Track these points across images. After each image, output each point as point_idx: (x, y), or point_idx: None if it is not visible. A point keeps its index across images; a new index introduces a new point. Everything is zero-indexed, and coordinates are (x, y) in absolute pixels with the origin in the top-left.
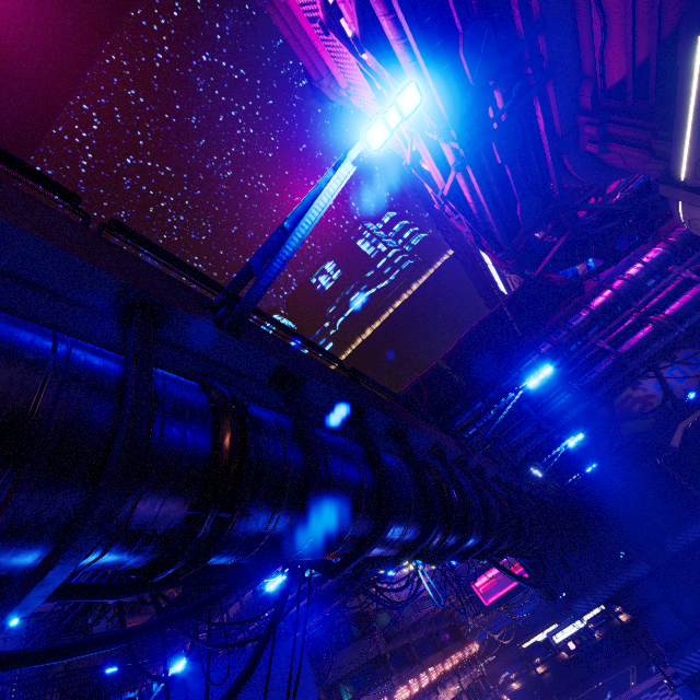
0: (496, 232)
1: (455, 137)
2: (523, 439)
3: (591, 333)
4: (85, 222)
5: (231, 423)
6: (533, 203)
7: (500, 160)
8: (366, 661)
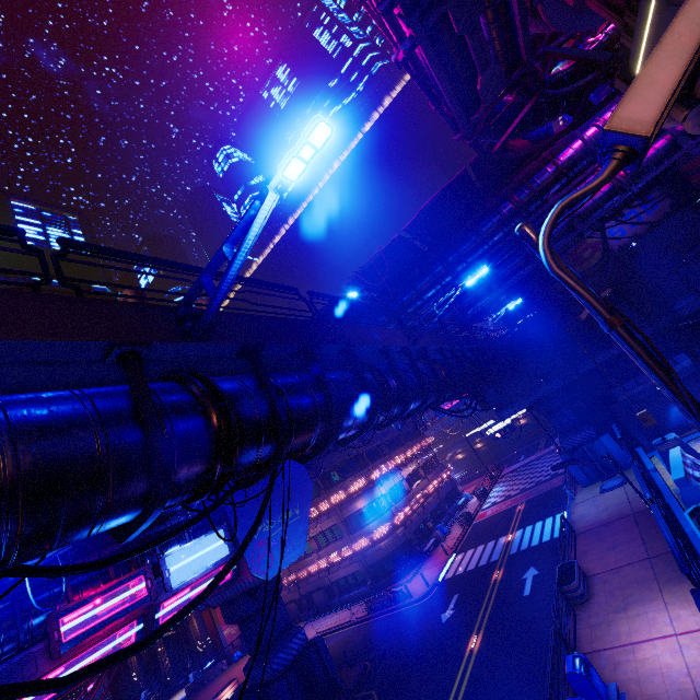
0: (453, 113)
1: (402, 13)
2: (474, 300)
3: (552, 192)
4: (44, 265)
5: (217, 420)
6: (495, 75)
7: (457, 31)
8: (349, 459)
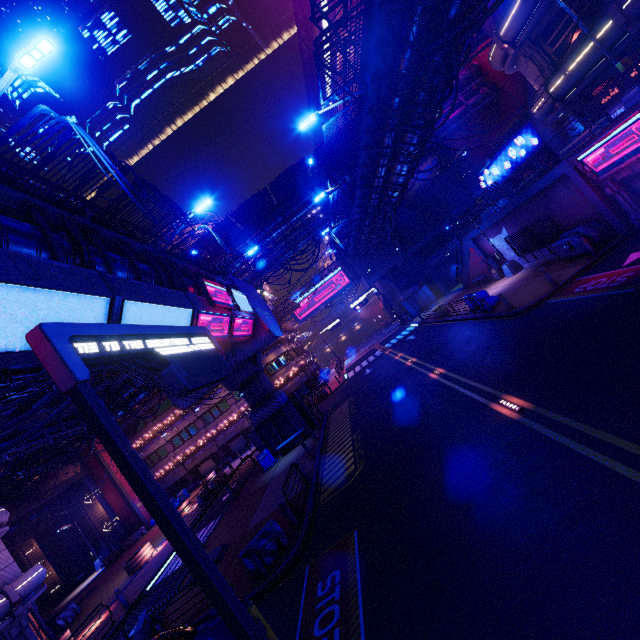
0: None
1: None
2: None
3: None
4: None
5: None
6: None
7: None
8: None
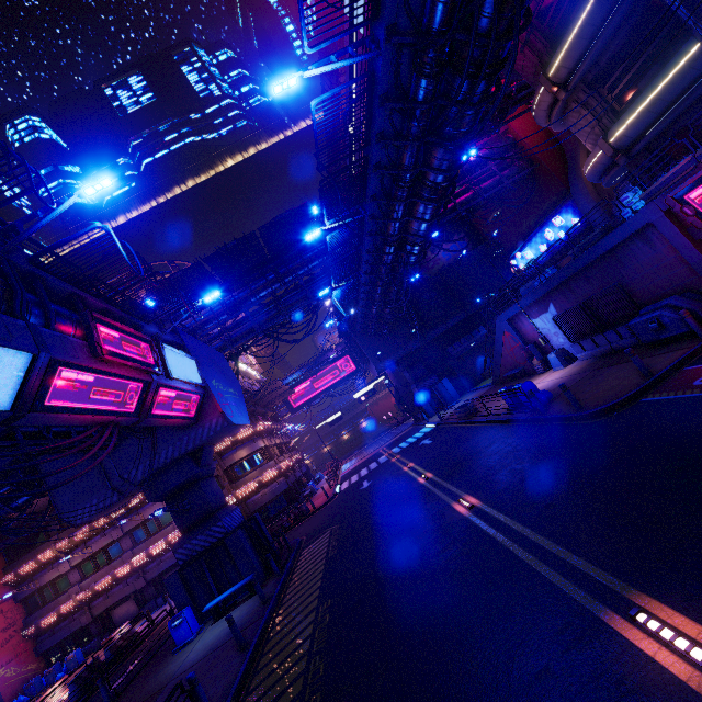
0: None
1: None
2: None
3: None
4: None
5: None
6: None
7: None
8: None
